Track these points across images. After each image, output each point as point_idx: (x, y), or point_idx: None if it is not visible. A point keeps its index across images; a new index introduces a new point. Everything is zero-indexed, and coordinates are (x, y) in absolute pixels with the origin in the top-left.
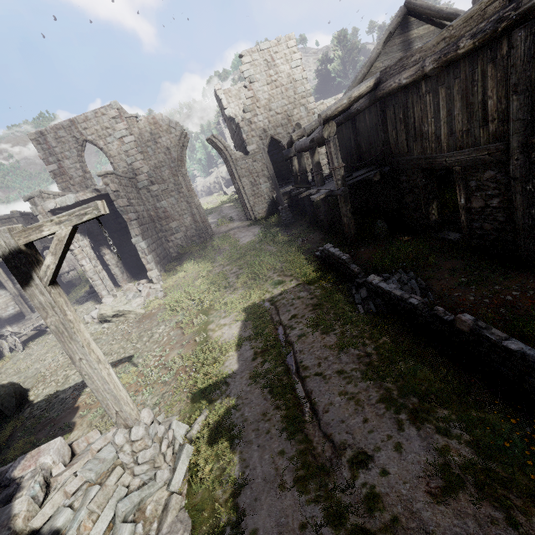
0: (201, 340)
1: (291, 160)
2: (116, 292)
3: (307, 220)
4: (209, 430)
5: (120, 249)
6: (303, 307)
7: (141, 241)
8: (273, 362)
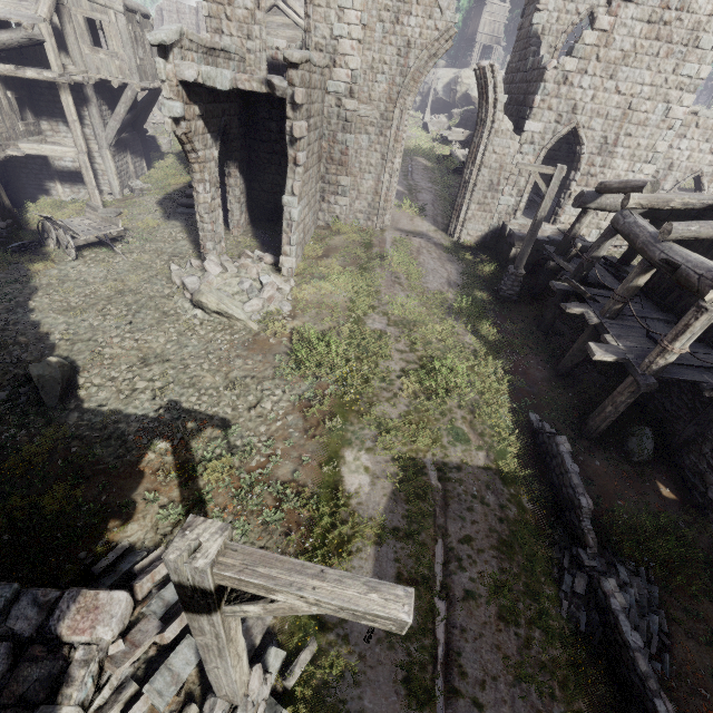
0: (328, 474)
1: (585, 211)
2: (228, 261)
3: (534, 312)
4: (312, 688)
5: (252, 171)
6: (486, 531)
7: (296, 206)
8: (422, 624)
